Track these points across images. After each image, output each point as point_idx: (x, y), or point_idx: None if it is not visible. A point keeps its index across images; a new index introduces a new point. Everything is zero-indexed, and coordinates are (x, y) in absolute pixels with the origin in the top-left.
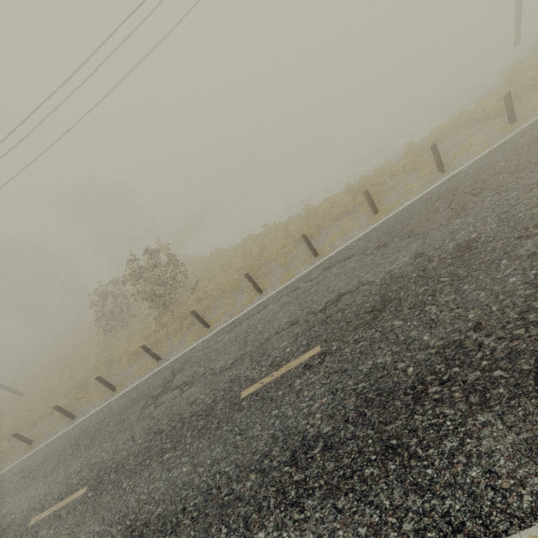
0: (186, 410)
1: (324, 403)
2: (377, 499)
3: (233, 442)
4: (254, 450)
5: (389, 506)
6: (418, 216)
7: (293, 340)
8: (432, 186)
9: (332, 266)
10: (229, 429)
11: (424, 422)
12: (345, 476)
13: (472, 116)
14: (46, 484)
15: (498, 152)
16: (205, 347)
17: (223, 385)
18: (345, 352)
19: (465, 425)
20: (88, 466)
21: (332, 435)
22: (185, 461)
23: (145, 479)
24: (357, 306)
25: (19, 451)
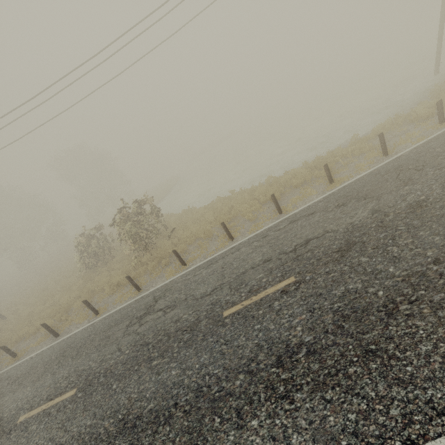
0: (170, 327)
1: (303, 318)
2: (362, 391)
3: (219, 350)
4: (240, 356)
5: (375, 396)
6: (370, 184)
7: (268, 272)
8: (379, 164)
9: (297, 219)
10: (214, 340)
11: (398, 331)
12: (330, 374)
13: (405, 119)
14: (34, 388)
15: (434, 142)
16: (184, 279)
17: (205, 307)
18: (318, 281)
19: (436, 333)
20: (76, 372)
21: (314, 343)
22: (173, 366)
23: (134, 381)
24: (325, 247)
25: (3, 364)
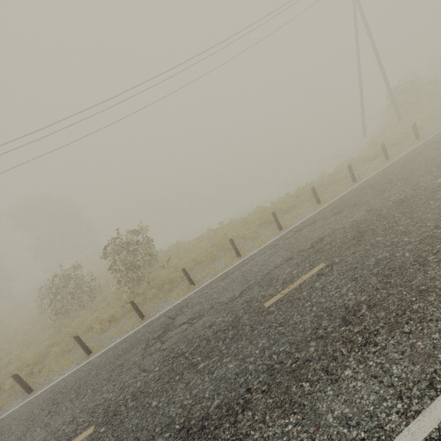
0: (205, 332)
1: (350, 286)
2: (433, 317)
3: (276, 332)
4: (302, 329)
5: None
6: (354, 197)
7: (295, 266)
8: (354, 186)
9: (301, 228)
10: (266, 326)
11: (437, 273)
12: (398, 315)
13: (357, 161)
14: None
15: (389, 168)
16: (200, 294)
17: (239, 306)
18: (348, 260)
19: None
20: (85, 411)
21: (371, 299)
22: (228, 361)
23: (181, 389)
24: (340, 239)
25: None
